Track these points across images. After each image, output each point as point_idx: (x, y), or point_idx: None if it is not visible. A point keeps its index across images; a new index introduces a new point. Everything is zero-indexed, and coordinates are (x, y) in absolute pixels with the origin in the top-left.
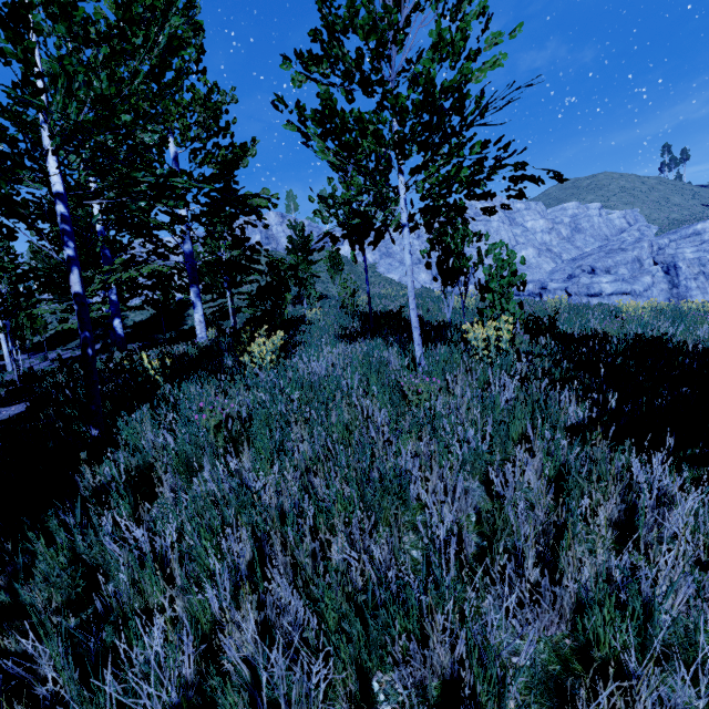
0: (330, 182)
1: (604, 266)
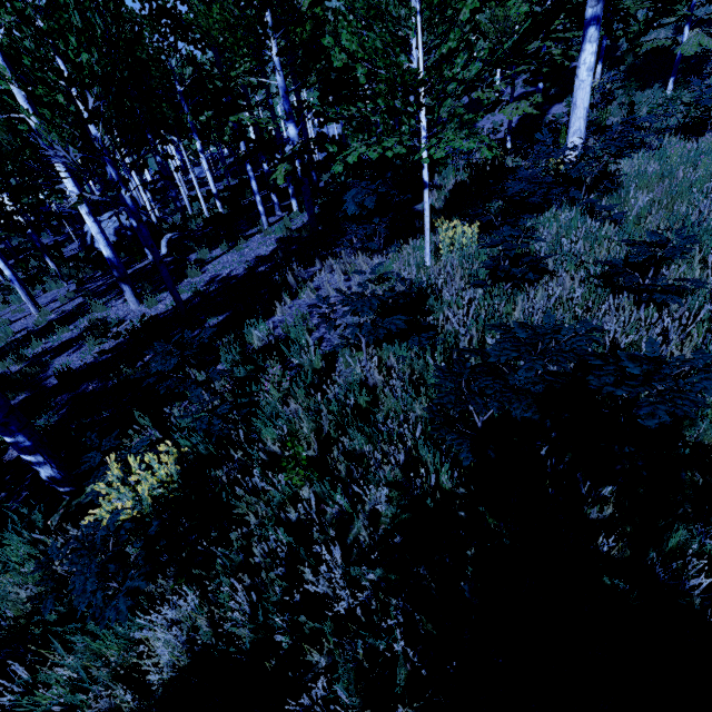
0: None
1: None
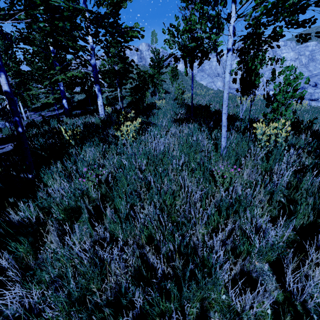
0: (176, 18)
1: None
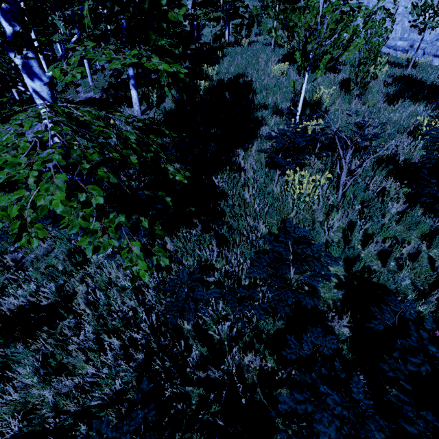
0: None
1: None
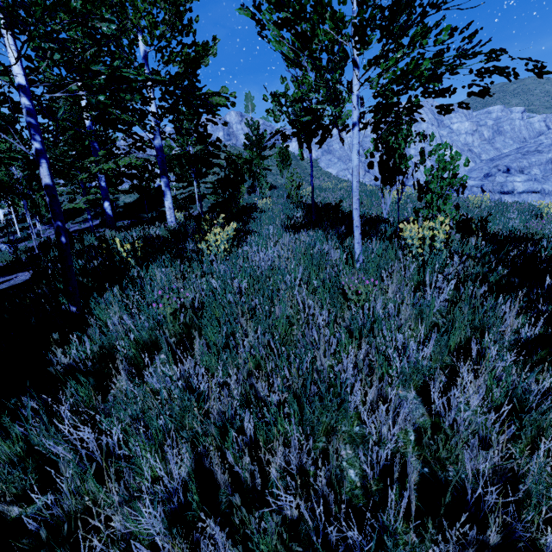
0: (283, 80)
1: (519, 166)
